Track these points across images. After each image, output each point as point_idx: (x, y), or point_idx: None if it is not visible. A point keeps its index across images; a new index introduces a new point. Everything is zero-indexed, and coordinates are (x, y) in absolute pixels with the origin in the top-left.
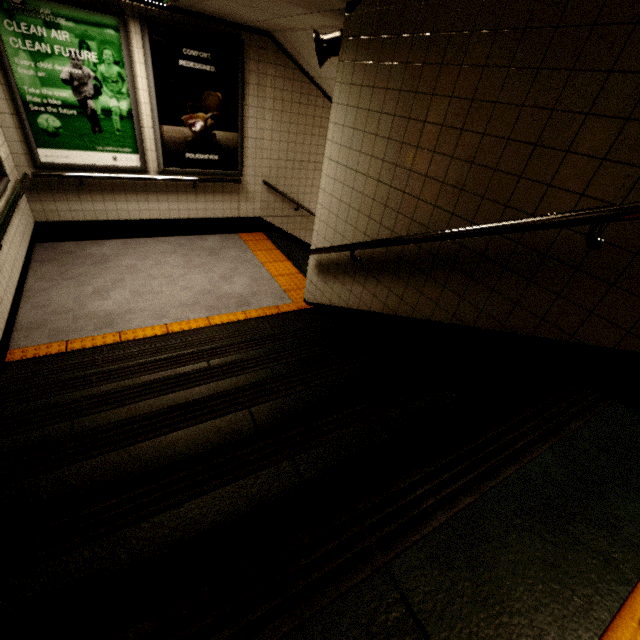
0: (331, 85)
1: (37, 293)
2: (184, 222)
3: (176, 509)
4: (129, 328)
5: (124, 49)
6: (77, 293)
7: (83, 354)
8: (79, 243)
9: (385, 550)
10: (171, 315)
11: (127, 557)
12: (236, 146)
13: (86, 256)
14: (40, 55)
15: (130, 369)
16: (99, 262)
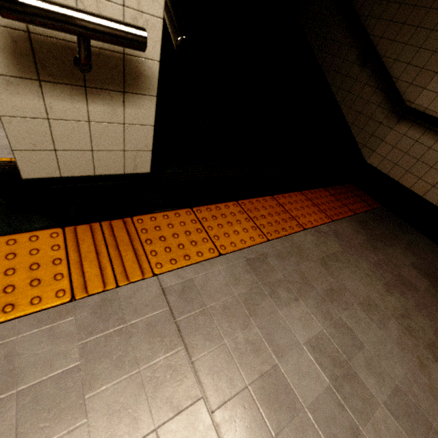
0: None
1: None
2: None
3: None
4: None
5: None
6: None
7: None
8: None
9: None
10: None
11: None
12: None
13: None
14: None
15: None
16: None
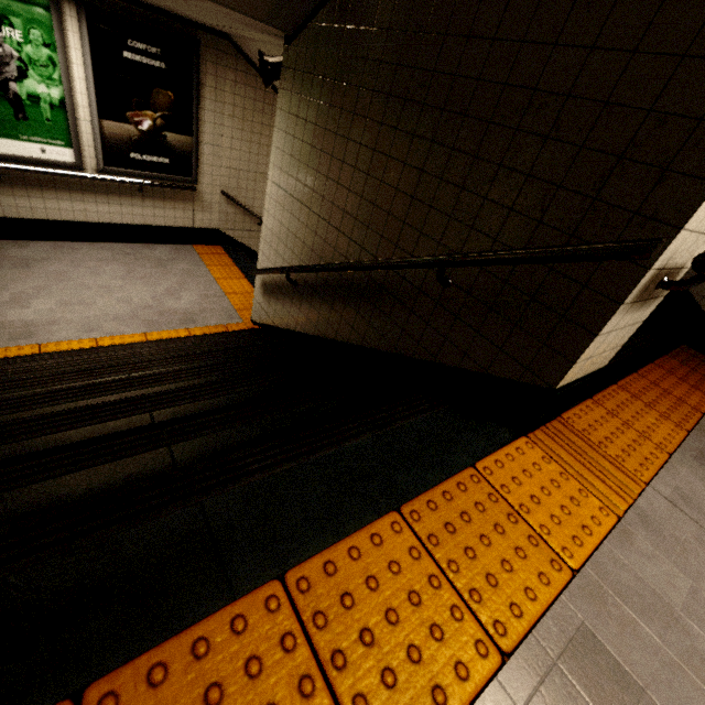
0: None
1: None
2: (129, 228)
3: (53, 480)
4: (51, 340)
5: (56, 31)
6: None
7: None
8: None
9: (205, 494)
10: (103, 329)
11: (2, 511)
12: (190, 151)
13: (4, 258)
14: None
15: (41, 379)
16: (20, 266)
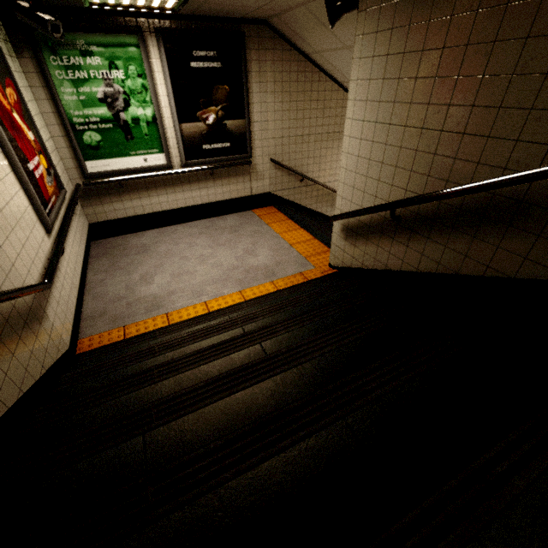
0: (327, 57)
1: (96, 285)
2: (205, 206)
3: None
4: (174, 309)
5: (145, 62)
6: (127, 281)
7: (139, 340)
8: (124, 237)
9: None
10: (208, 292)
11: None
12: (244, 131)
13: (130, 247)
14: (80, 81)
15: (187, 359)
16: (141, 251)
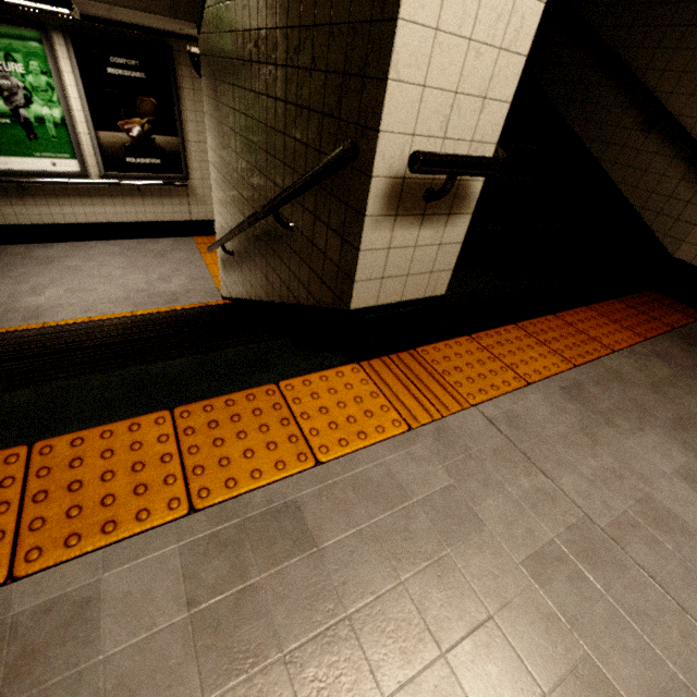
0: None
1: None
2: (135, 225)
3: None
4: (54, 320)
5: (50, 60)
6: (13, 290)
7: None
8: (28, 246)
9: (7, 390)
10: (98, 310)
11: None
12: (178, 150)
13: (32, 258)
14: None
15: (10, 341)
16: (43, 263)
